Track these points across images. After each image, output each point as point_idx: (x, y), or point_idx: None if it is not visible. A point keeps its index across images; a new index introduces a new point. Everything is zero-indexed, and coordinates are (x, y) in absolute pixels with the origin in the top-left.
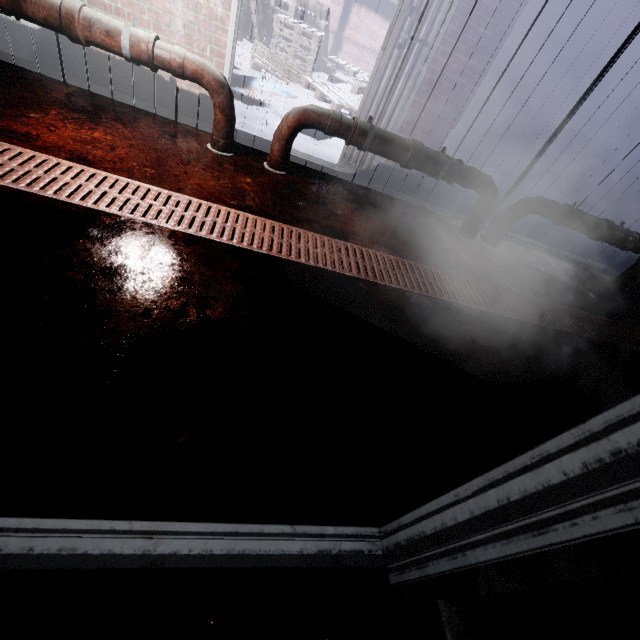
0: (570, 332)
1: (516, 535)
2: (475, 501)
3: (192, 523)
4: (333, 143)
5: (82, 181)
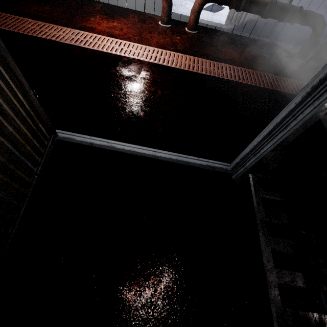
0: None
1: (277, 135)
2: (265, 131)
3: (165, 151)
4: (223, 13)
5: (113, 44)
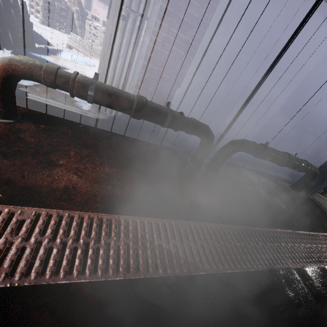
0: (283, 267)
1: None
2: None
3: None
4: None
5: None
